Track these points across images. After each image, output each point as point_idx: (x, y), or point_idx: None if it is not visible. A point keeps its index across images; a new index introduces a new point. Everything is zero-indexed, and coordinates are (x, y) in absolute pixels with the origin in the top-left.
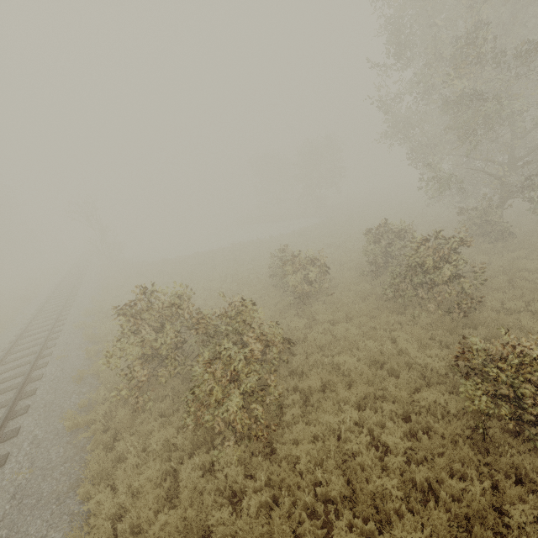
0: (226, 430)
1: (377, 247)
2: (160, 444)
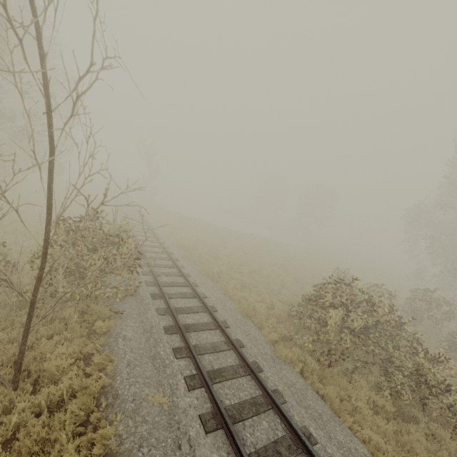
0: (417, 412)
1: (424, 304)
2: (370, 402)
